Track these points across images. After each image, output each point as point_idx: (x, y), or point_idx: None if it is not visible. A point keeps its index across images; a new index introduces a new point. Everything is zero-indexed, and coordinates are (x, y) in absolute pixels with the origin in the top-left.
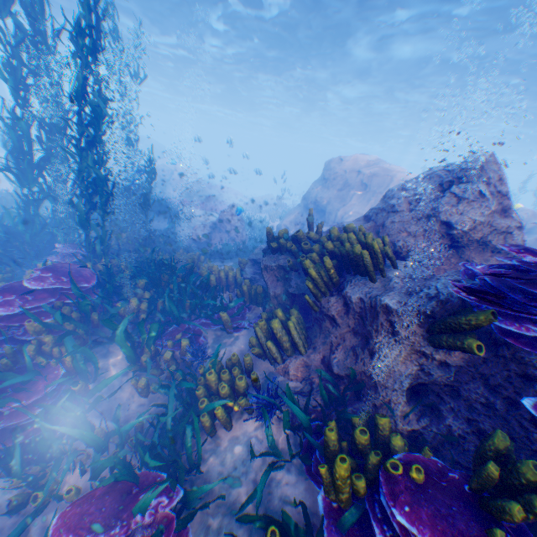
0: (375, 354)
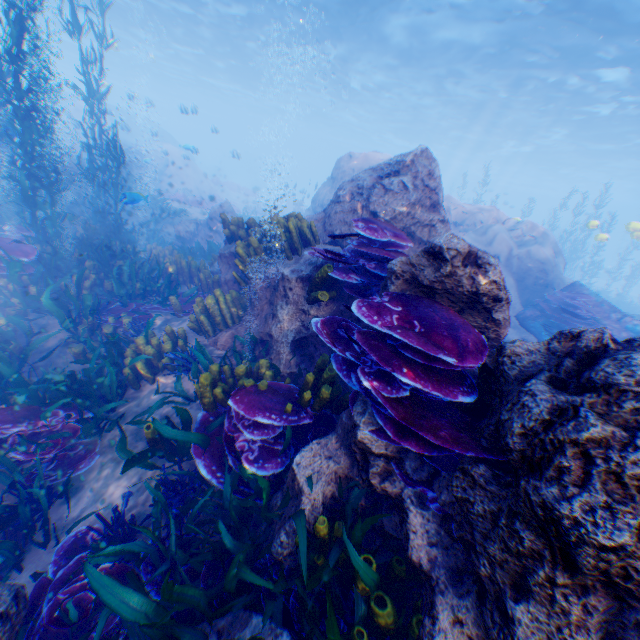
0: (275, 316)
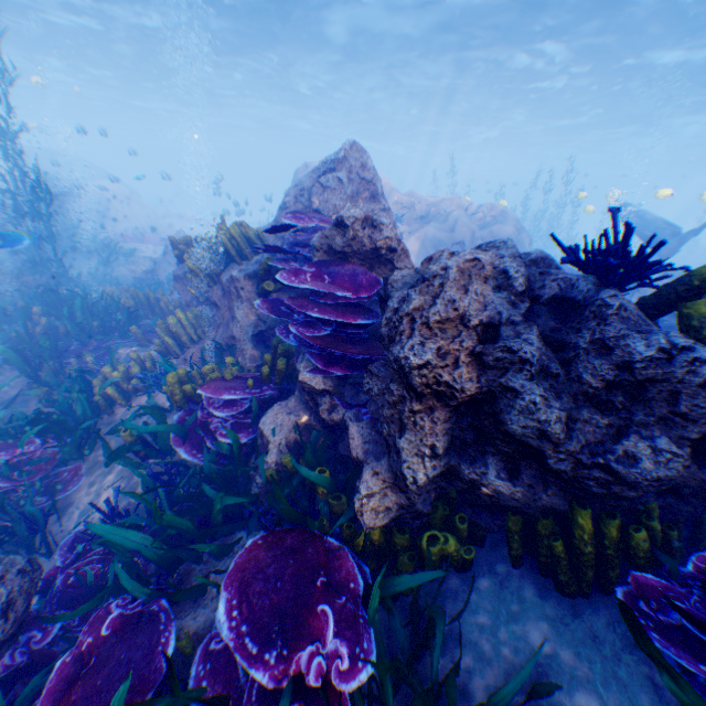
0: (234, 319)
